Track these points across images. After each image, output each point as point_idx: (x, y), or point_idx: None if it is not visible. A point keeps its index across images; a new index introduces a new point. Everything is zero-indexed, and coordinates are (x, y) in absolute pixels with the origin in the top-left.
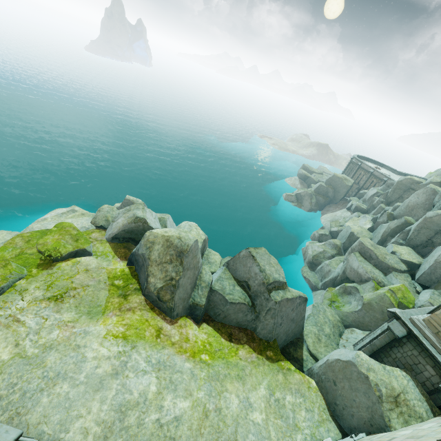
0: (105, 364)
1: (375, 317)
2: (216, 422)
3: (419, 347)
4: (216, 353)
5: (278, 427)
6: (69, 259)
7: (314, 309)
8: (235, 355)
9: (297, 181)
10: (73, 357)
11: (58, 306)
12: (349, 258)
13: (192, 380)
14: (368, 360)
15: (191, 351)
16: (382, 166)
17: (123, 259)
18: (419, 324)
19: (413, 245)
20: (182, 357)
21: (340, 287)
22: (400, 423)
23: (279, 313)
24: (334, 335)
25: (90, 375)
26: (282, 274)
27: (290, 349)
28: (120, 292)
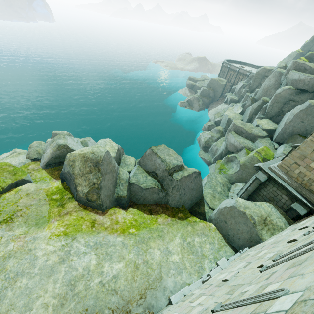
0: (52, 256)
1: (249, 172)
2: (145, 270)
3: (277, 185)
4: (140, 225)
5: (191, 260)
6: (12, 189)
7: (208, 177)
8: (155, 223)
9: (187, 91)
10: (27, 259)
11: (10, 226)
12: (228, 137)
13: (123, 248)
14: (244, 202)
15: (121, 229)
16: (245, 64)
17: (58, 179)
18: (275, 170)
19: (270, 117)
20: (114, 235)
21: (224, 159)
22: (269, 235)
23: (181, 187)
24: (224, 191)
25: (42, 267)
26: (179, 160)
27: (195, 208)
28: (59, 203)
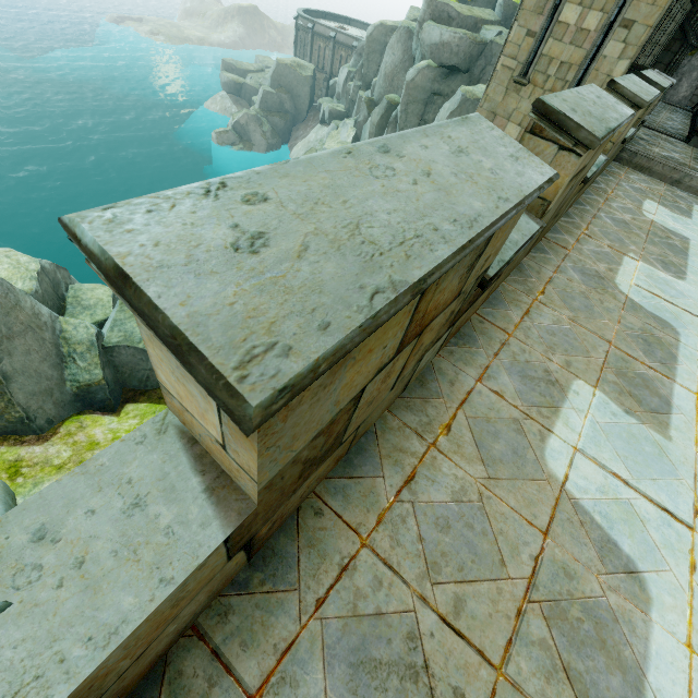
0: None
1: None
2: None
3: None
4: None
5: None
6: None
7: None
8: None
9: (227, 101)
10: None
11: None
12: None
13: None
14: None
15: None
16: (349, 23)
17: None
18: None
19: None
20: None
21: None
22: None
23: None
24: None
25: None
26: None
27: None
28: None
